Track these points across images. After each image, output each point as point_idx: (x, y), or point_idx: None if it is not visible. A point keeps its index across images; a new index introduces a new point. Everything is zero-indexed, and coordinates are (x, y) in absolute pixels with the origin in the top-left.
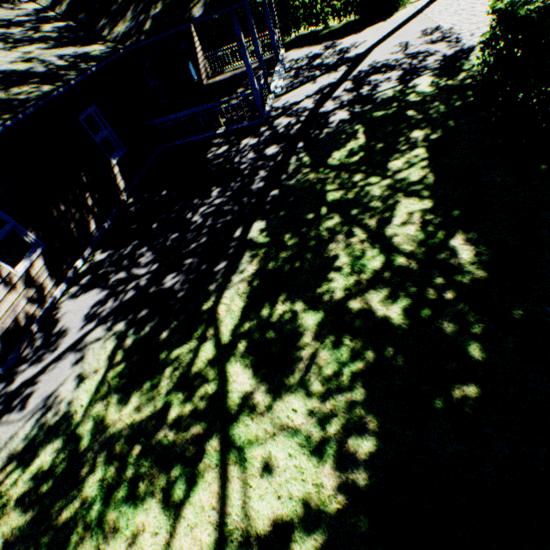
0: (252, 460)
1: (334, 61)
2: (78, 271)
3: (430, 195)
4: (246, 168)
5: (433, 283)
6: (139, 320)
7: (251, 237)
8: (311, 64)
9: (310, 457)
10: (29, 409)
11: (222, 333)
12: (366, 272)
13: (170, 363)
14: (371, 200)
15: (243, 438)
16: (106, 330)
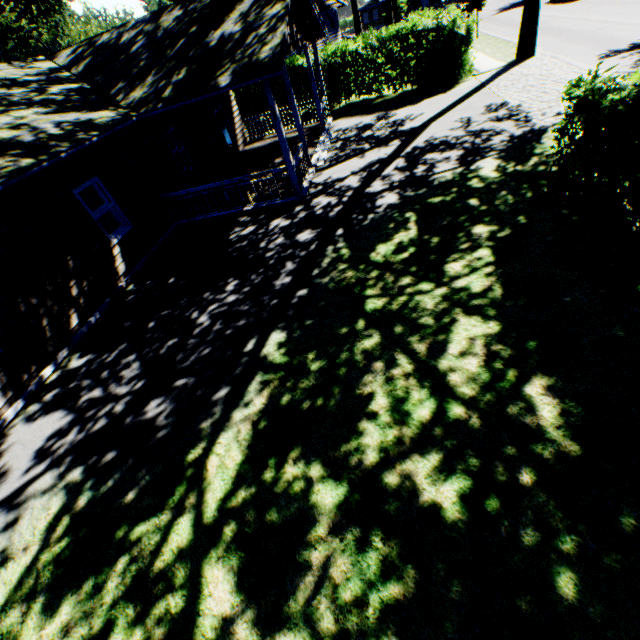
0: None
1: (386, 134)
2: (45, 381)
3: (498, 315)
4: (272, 256)
5: (503, 453)
6: (102, 466)
7: (265, 353)
8: (360, 136)
9: None
10: None
11: (206, 503)
12: (410, 425)
13: (128, 548)
14: (421, 315)
15: None
16: (57, 478)
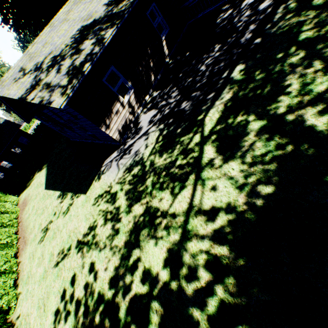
0: (207, 185)
1: None
2: (146, 102)
3: None
4: (241, 25)
5: None
6: (169, 124)
7: (232, 76)
8: None
9: (235, 189)
10: (130, 155)
11: (204, 131)
12: (309, 95)
13: (179, 143)
14: None
15: (205, 176)
16: (156, 128)
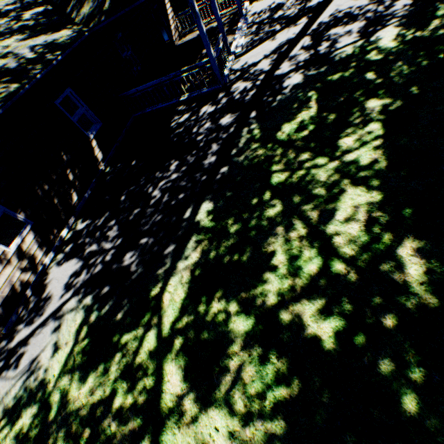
0: None
1: (295, 12)
2: (64, 239)
3: (381, 185)
4: (202, 139)
5: (372, 302)
6: (102, 296)
7: (198, 219)
8: (272, 17)
9: None
10: (20, 369)
11: (163, 324)
12: (301, 277)
13: (120, 348)
14: (316, 186)
15: None
16: (78, 302)
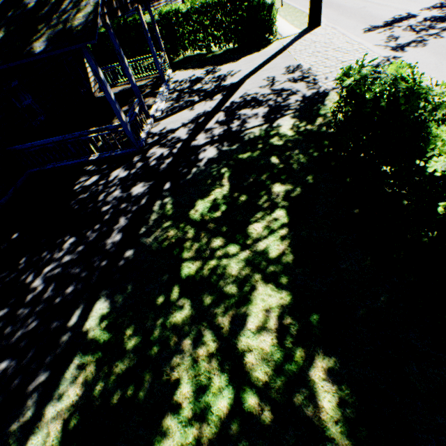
0: None
1: (212, 87)
2: None
3: (289, 283)
4: (108, 210)
5: None
6: None
7: (87, 328)
8: (192, 88)
9: None
10: None
11: None
12: (209, 421)
13: None
14: (227, 282)
15: None
16: None
